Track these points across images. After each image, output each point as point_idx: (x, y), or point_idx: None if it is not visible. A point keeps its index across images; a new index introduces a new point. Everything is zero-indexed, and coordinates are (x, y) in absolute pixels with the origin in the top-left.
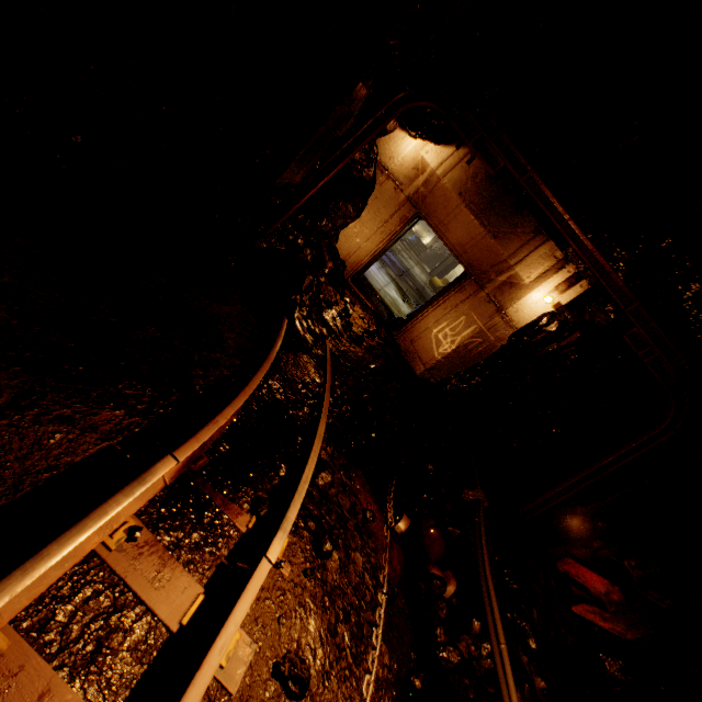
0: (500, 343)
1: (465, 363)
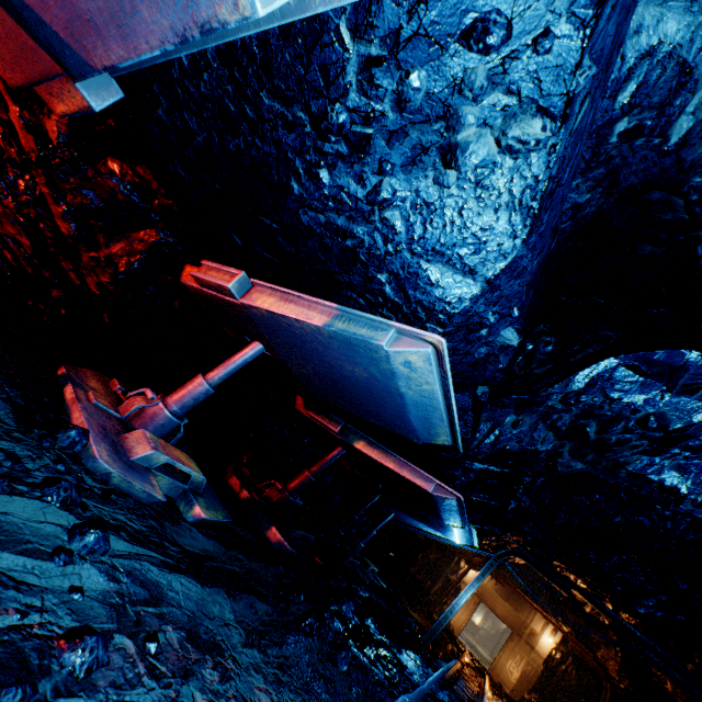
0: (540, 668)
1: (528, 683)
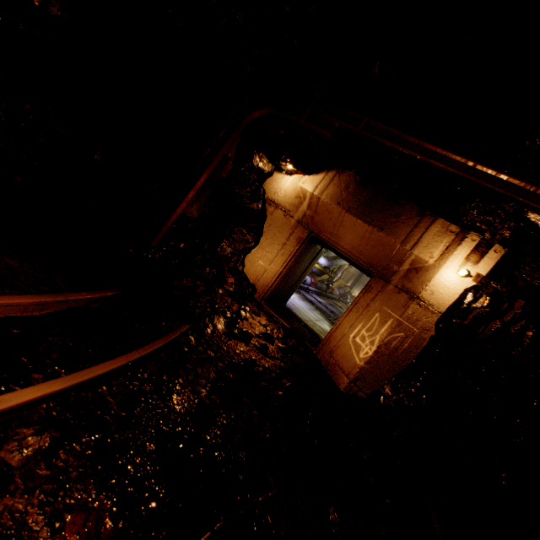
0: (427, 334)
1: (394, 366)
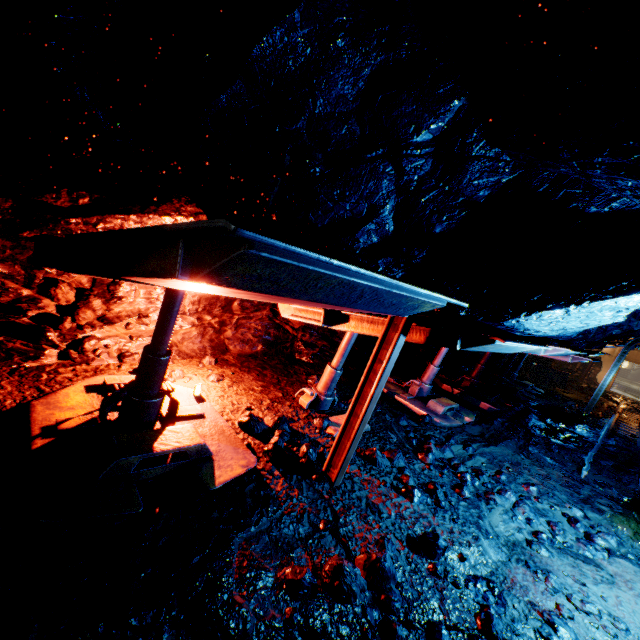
0: None
1: None
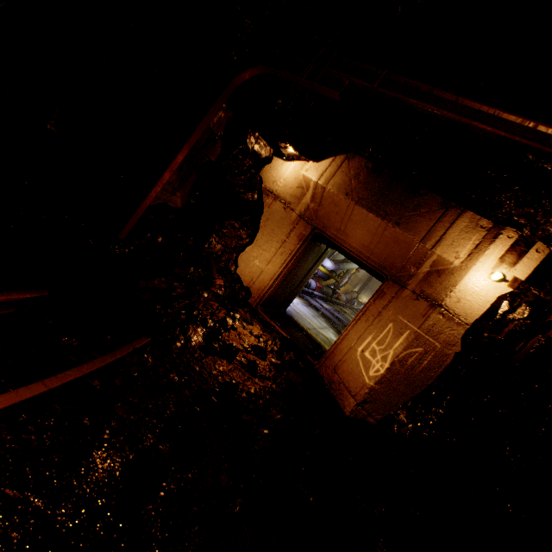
0: (452, 350)
1: (410, 387)
